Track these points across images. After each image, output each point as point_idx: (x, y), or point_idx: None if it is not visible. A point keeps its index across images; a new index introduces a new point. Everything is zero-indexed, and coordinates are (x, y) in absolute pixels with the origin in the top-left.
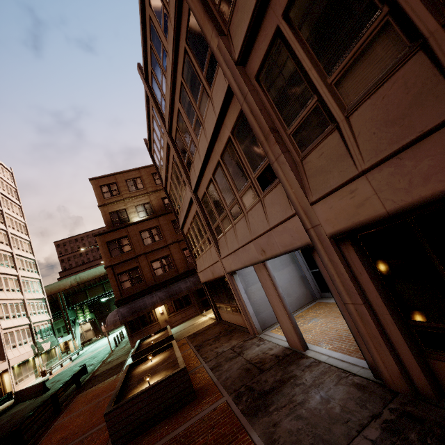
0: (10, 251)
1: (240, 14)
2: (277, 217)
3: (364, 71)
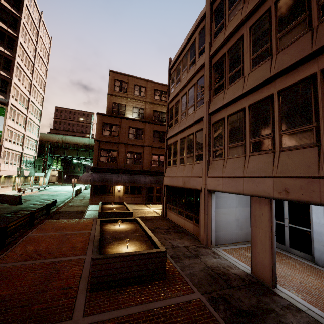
0: (29, 96)
1: None
2: None
3: None
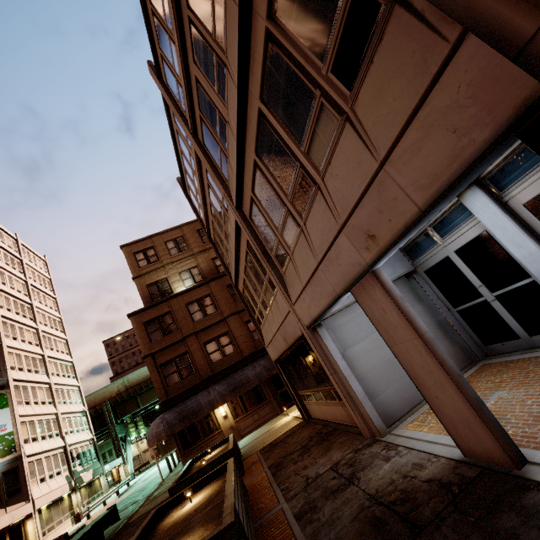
0: (41, 353)
1: None
2: (398, 113)
3: None
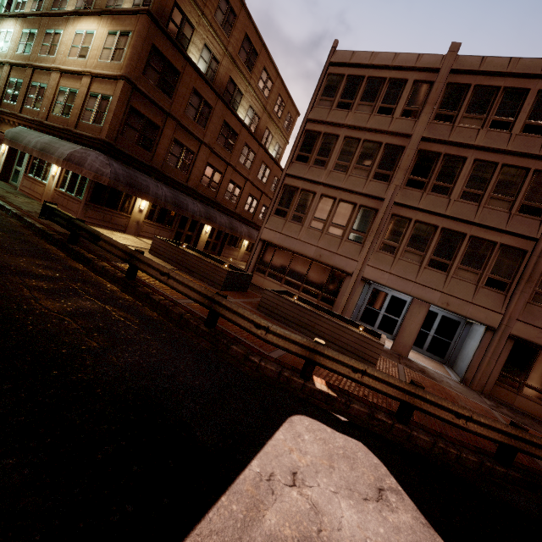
0: None
1: None
2: (485, 304)
3: None
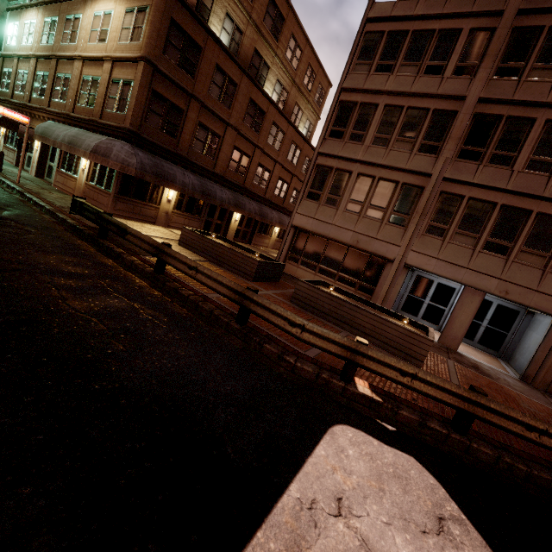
0: None
1: None
2: None
3: None
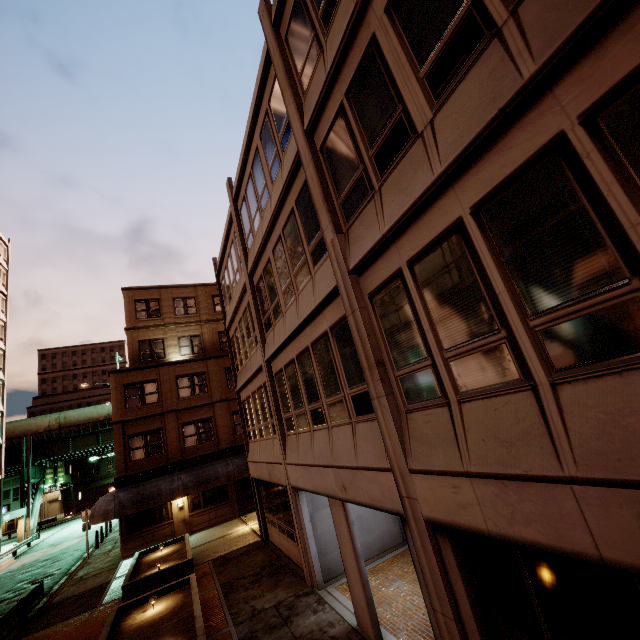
0: None
1: (363, 229)
2: (369, 459)
3: (480, 371)
